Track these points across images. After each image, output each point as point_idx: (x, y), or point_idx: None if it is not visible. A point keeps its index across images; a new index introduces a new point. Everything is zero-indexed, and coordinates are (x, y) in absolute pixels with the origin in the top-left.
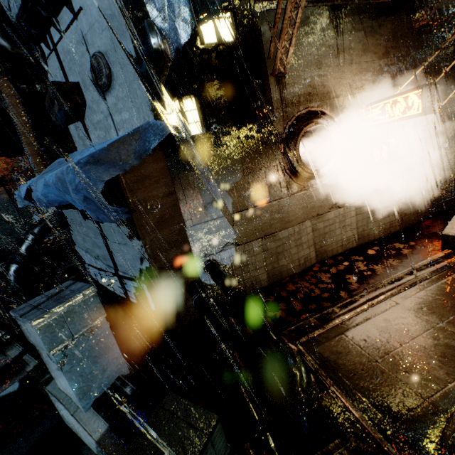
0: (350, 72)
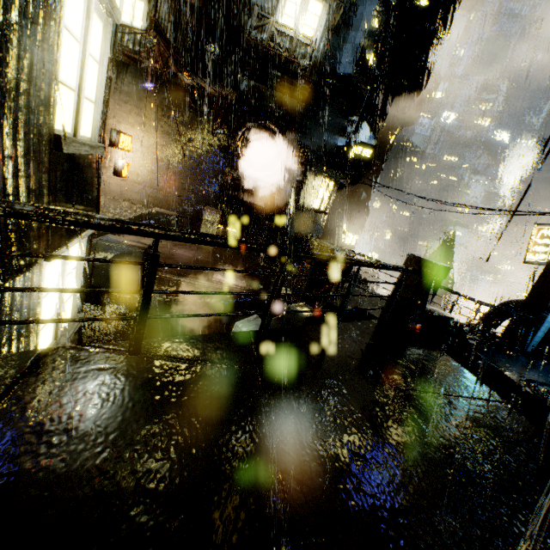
0: (124, 108)
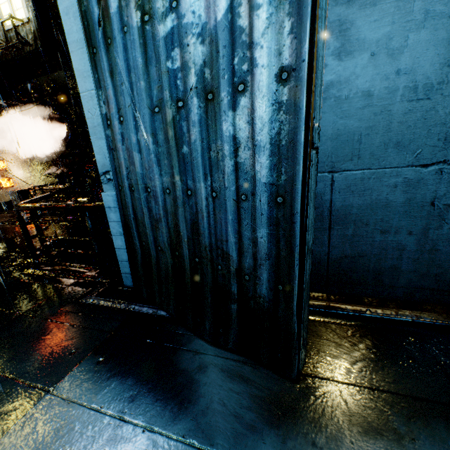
0: None
